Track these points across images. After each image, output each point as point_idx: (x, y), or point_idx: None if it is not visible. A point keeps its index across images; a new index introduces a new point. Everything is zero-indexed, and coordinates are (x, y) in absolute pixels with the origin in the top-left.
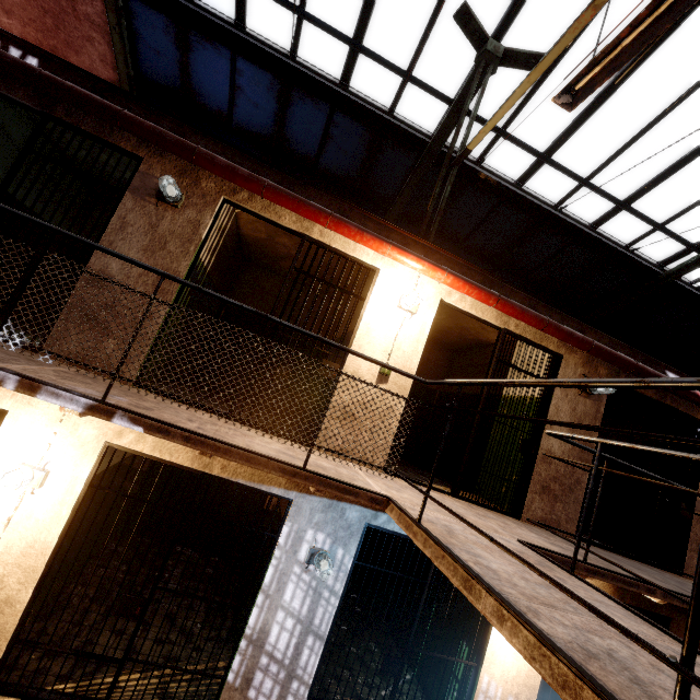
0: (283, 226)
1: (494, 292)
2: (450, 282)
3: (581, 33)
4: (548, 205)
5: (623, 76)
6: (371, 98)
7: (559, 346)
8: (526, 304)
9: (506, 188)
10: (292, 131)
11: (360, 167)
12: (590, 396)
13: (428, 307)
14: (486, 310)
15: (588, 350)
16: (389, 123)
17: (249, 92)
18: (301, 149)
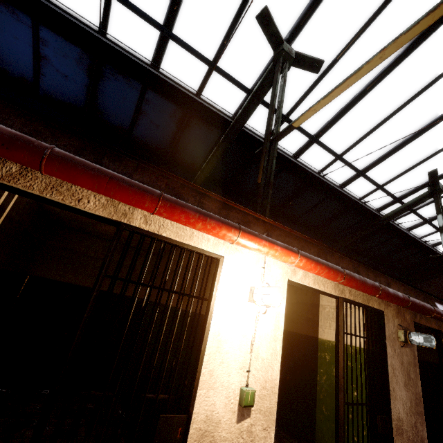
0: (86, 212)
1: (339, 268)
2: (302, 265)
3: (348, 49)
4: (315, 172)
5: (373, 85)
6: (181, 81)
7: (379, 302)
8: (351, 268)
9: (289, 160)
10: (105, 104)
11: (170, 139)
12: (407, 344)
13: (278, 293)
14: (325, 281)
15: (407, 306)
16: (198, 103)
17: (57, 63)
18: (114, 120)
